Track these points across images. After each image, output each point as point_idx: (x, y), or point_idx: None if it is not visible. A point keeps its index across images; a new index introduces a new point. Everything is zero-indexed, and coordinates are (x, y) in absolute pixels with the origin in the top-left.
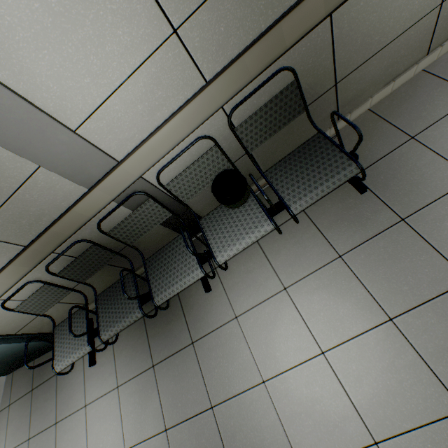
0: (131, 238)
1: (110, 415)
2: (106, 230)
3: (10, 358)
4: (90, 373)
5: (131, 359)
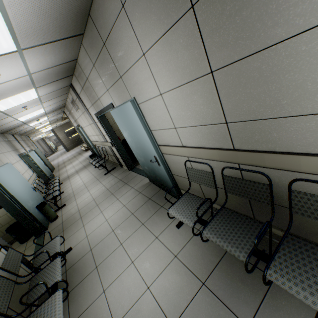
0: (301, 209)
1: (160, 261)
2: (288, 185)
3: (159, 179)
4: (172, 228)
5: (195, 256)
